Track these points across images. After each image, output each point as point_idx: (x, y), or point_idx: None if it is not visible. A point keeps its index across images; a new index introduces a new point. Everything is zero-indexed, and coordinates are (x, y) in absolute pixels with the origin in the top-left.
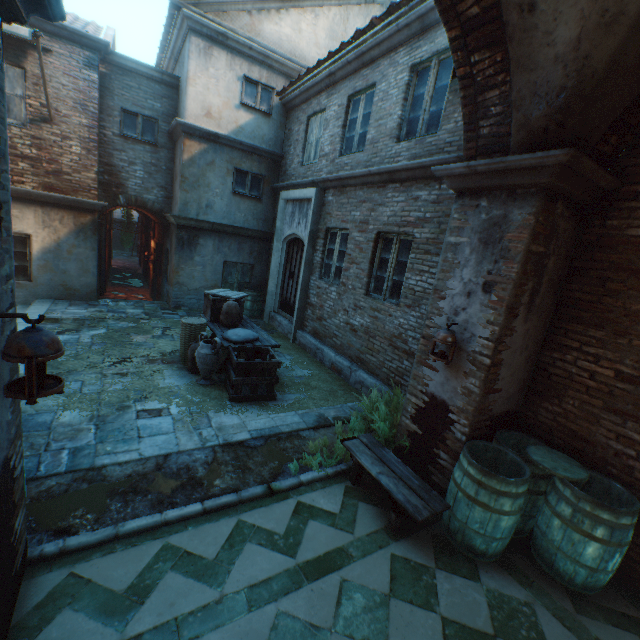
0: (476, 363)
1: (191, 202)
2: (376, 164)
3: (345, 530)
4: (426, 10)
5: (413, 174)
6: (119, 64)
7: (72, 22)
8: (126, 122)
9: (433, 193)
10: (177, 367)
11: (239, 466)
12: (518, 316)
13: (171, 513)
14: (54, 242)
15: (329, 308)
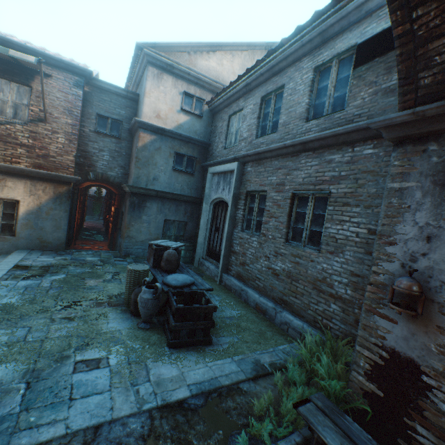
0: None
1: (142, 176)
2: (288, 140)
3: None
4: (326, 27)
5: (325, 142)
6: (98, 86)
7: (69, 61)
8: (99, 123)
9: (346, 155)
10: (121, 310)
11: (179, 440)
12: None
13: None
14: (36, 206)
15: (251, 255)
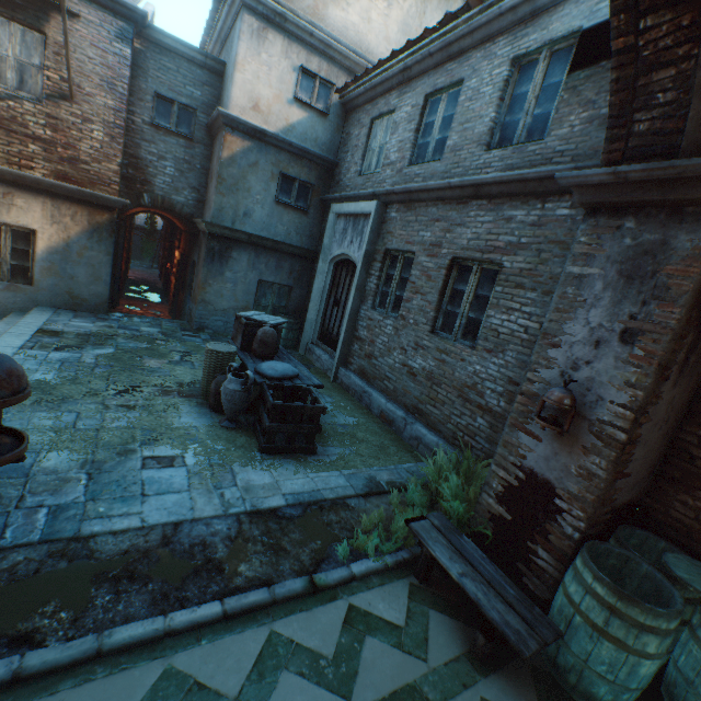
0: (603, 437)
1: (227, 208)
2: (457, 176)
3: (415, 655)
4: None
5: (507, 189)
6: (157, 41)
7: None
8: (159, 109)
9: (533, 213)
10: (196, 402)
11: (271, 545)
12: (668, 378)
13: (179, 617)
14: (63, 241)
15: (382, 344)
